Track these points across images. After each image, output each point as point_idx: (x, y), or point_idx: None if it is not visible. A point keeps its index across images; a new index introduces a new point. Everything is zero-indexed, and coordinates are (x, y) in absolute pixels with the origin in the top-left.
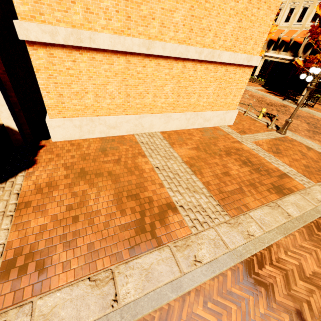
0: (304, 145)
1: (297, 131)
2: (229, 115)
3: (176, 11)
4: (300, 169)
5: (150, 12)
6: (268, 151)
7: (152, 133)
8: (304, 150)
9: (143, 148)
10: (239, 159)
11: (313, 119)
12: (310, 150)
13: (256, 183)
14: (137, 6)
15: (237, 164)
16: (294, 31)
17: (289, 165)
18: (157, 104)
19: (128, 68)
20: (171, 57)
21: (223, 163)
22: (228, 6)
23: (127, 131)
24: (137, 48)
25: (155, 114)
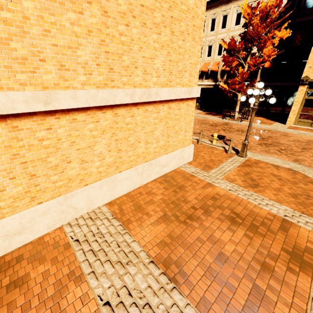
0: (269, 164)
1: (253, 148)
2: (186, 151)
3: (80, 48)
4: (291, 202)
5: (33, 51)
6: (245, 186)
7: (93, 211)
8: (274, 171)
9: (79, 254)
10: (224, 215)
11: (255, 130)
12: (278, 169)
13: (266, 260)
14: (1, 44)
15: (225, 227)
16: (208, 63)
17: (277, 200)
18: (90, 171)
19: (18, 137)
20: (92, 108)
21: (208, 234)
22: (150, 39)
23: (48, 226)
24: (23, 106)
25: (91, 185)
